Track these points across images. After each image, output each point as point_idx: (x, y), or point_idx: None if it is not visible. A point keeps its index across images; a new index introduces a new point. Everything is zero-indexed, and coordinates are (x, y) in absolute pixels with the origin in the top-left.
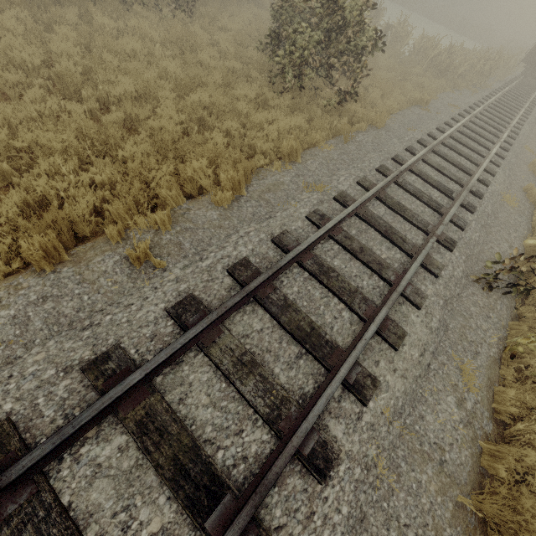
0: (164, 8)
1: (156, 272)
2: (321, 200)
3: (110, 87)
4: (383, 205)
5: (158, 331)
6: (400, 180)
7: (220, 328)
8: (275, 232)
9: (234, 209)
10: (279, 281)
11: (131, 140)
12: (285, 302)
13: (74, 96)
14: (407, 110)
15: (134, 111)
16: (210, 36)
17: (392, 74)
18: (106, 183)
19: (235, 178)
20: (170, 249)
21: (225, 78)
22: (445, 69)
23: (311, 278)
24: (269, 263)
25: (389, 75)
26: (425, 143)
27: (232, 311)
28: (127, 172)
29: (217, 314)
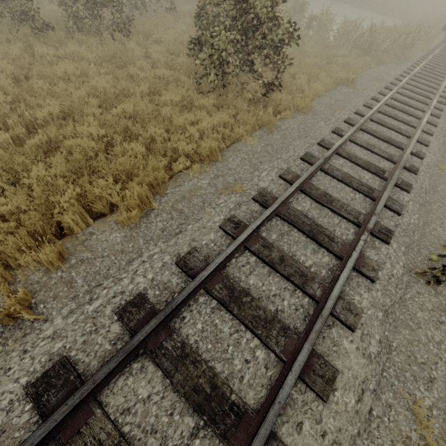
0: (104, 32)
1: (34, 325)
2: (238, 203)
3: (37, 111)
4: (309, 198)
5: (9, 423)
6: (327, 167)
7: (90, 408)
8: (182, 251)
9: (142, 227)
10: (179, 319)
11: (41, 164)
12: (182, 351)
13: (4, 124)
14: (333, 90)
15: (54, 133)
16: (145, 50)
17: (318, 59)
18: (16, 212)
19: (142, 193)
20: (58, 290)
21: (153, 86)
22: (368, 47)
23: (220, 307)
24: (170, 294)
25: (316, 60)
26: (352, 122)
27: (110, 378)
28: (32, 199)
29: (80, 395)
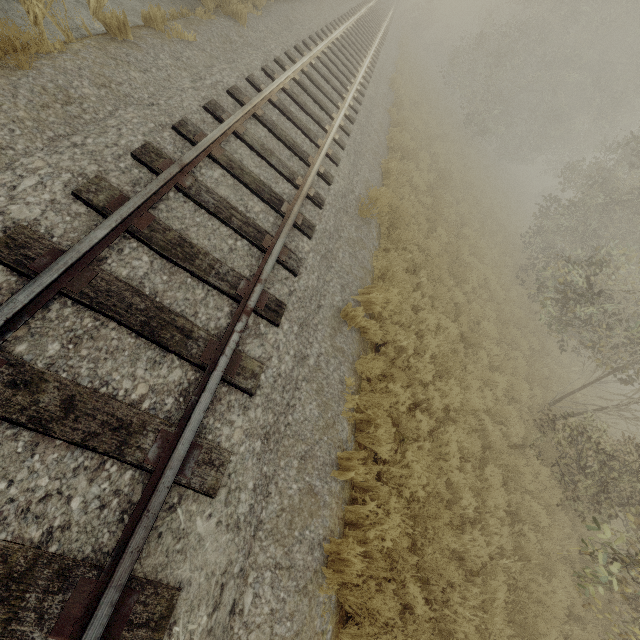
0: None
1: None
2: None
3: None
4: None
5: None
6: None
7: None
8: None
9: None
10: None
11: None
12: None
13: None
14: None
15: None
16: None
17: None
18: None
19: None
20: None
21: None
22: None
23: None
24: None
25: None
26: None
27: None
28: None
29: None
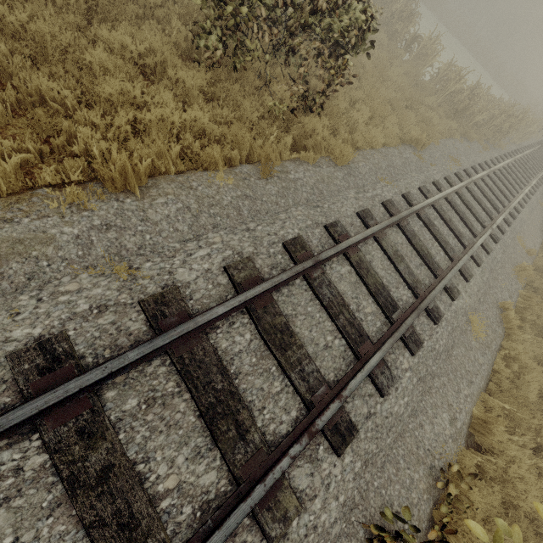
0: None
1: None
2: (101, 305)
3: None
4: (254, 327)
5: None
6: (316, 274)
7: None
8: None
9: None
10: None
11: None
12: None
13: None
14: (394, 148)
15: None
16: None
17: (398, 96)
18: None
19: None
20: None
21: (105, 5)
22: (461, 110)
23: None
24: None
25: (395, 96)
26: (391, 209)
27: None
28: None
29: None
